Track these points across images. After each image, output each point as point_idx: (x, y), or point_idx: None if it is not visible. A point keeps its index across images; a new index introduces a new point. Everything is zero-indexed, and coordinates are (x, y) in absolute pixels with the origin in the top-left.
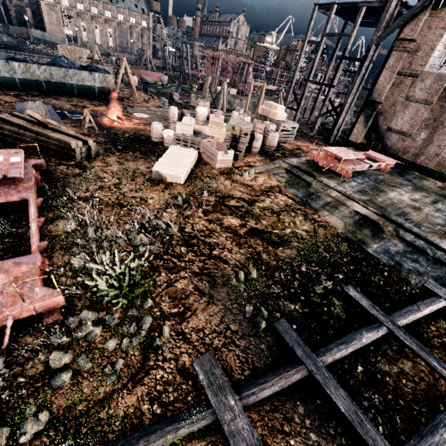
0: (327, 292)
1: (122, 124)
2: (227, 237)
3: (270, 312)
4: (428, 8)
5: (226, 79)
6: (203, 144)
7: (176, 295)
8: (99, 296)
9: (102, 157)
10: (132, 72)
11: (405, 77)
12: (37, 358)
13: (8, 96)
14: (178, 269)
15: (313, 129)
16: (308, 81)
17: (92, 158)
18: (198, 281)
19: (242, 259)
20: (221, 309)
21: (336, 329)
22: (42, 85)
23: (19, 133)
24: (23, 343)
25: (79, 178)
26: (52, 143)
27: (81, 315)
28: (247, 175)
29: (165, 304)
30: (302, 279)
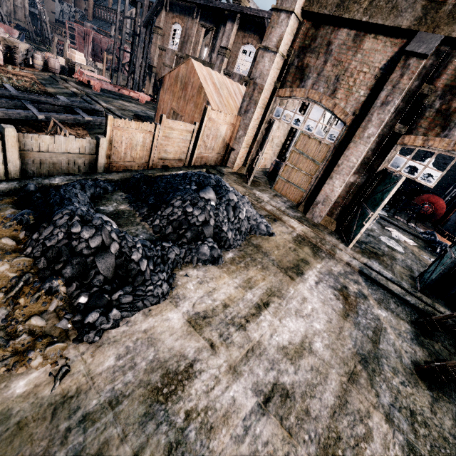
0: None
1: None
2: None
3: None
4: (163, 9)
5: (66, 39)
6: None
7: None
8: None
9: None
10: None
11: (162, 51)
12: None
13: None
14: None
15: (128, 85)
16: (121, 49)
17: None
18: None
19: None
20: None
21: None
22: None
23: None
24: None
25: None
26: None
27: None
28: (10, 68)
29: None
30: None
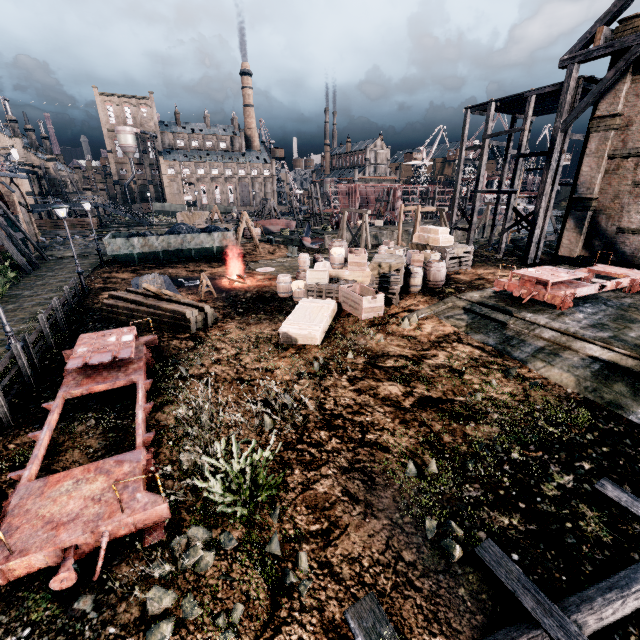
0: (567, 494)
1: (244, 283)
2: (386, 412)
3: (468, 530)
4: (626, 75)
5: (366, 210)
6: (342, 291)
7: (316, 502)
8: (212, 506)
9: (220, 325)
10: (255, 225)
11: (622, 160)
12: (133, 594)
13: (126, 273)
14: (318, 463)
15: (499, 249)
16: (476, 192)
17: (208, 327)
18: (348, 480)
19: (412, 444)
20: (385, 524)
21: (596, 562)
22: (159, 256)
23: (133, 309)
24: (117, 574)
25: (194, 352)
26: (166, 315)
27: (189, 533)
28: (406, 324)
29: (301, 517)
30: (516, 472)
